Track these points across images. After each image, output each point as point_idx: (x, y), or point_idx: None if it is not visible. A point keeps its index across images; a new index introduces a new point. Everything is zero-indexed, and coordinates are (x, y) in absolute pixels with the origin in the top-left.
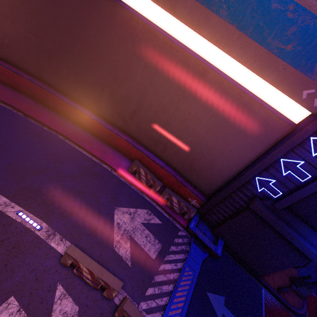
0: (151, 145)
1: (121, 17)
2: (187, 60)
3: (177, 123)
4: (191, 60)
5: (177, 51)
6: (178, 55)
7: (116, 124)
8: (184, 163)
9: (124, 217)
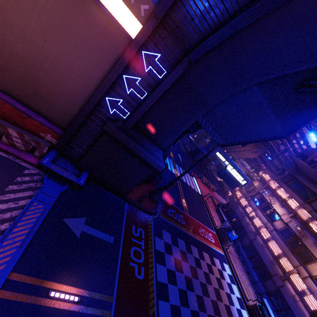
0: None
1: None
2: None
3: None
4: None
5: None
6: None
7: None
8: (23, 85)
9: None
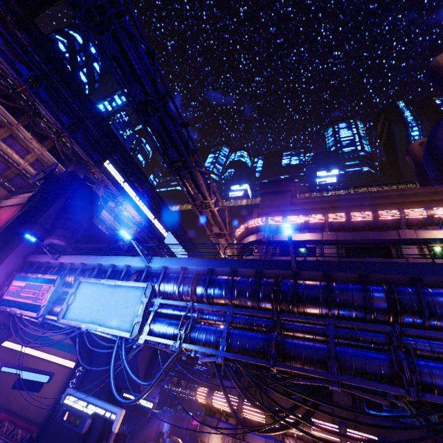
0: (20, 411)
1: (25, 357)
2: (46, 363)
3: None
4: (47, 362)
5: (43, 361)
6: (43, 362)
7: (3, 407)
8: (37, 412)
9: None
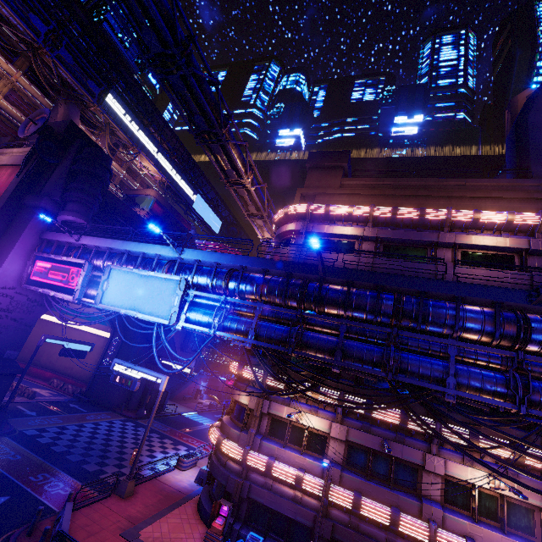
0: (65, 371)
1: (57, 326)
2: (80, 332)
3: None
4: (81, 332)
5: (77, 331)
6: (77, 332)
7: (48, 368)
8: (81, 373)
9: (37, 389)
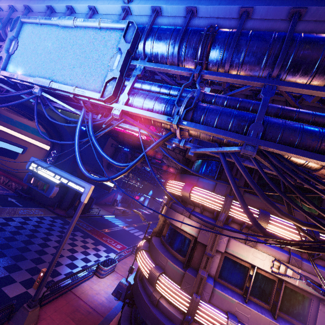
0: (12, 172)
1: (8, 136)
2: (26, 143)
3: (23, 160)
4: (27, 143)
5: (23, 141)
6: (23, 142)
7: None
8: (25, 175)
9: None
